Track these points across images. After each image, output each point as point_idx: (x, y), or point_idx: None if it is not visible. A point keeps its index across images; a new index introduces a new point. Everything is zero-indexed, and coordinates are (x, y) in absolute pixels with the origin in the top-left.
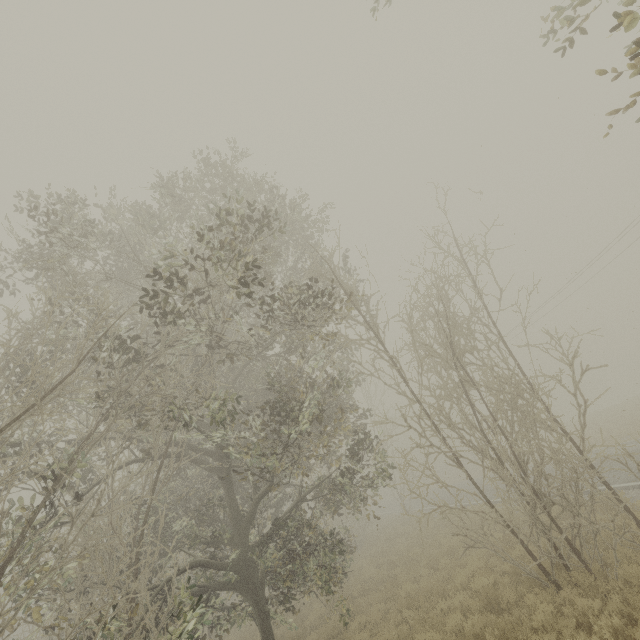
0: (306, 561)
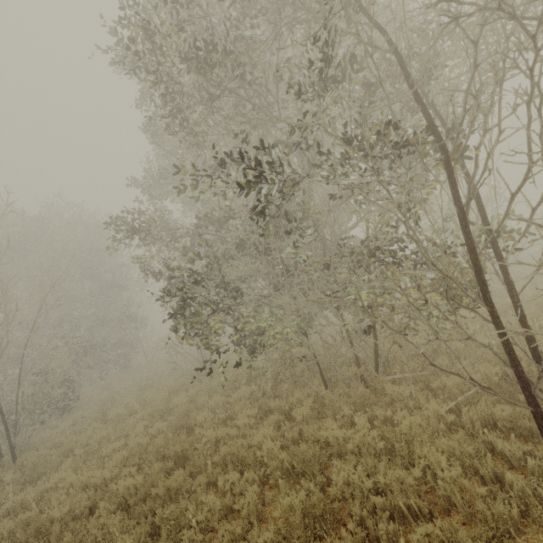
0: None
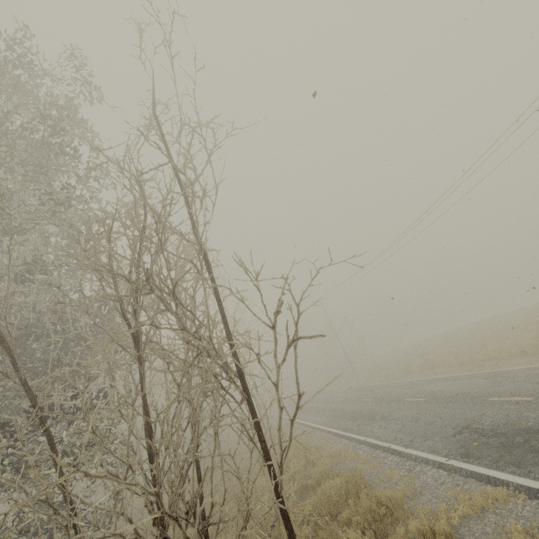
0: None
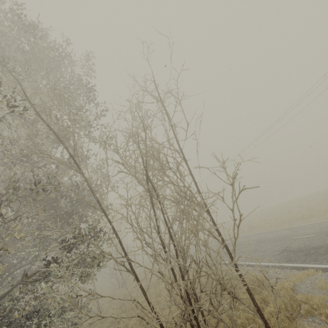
0: (44, 320)
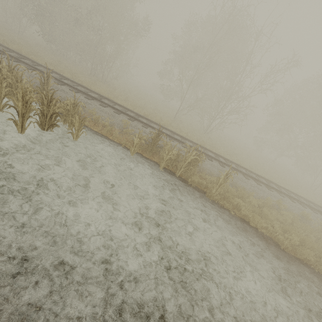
0: None
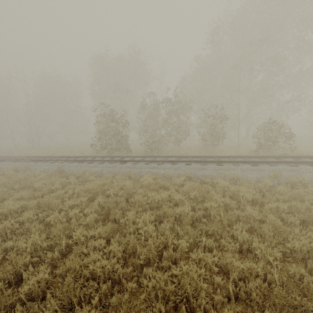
0: None
